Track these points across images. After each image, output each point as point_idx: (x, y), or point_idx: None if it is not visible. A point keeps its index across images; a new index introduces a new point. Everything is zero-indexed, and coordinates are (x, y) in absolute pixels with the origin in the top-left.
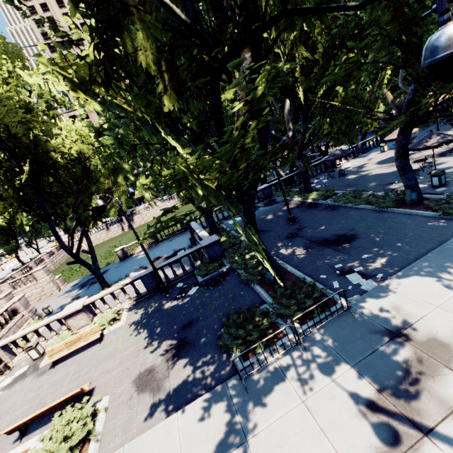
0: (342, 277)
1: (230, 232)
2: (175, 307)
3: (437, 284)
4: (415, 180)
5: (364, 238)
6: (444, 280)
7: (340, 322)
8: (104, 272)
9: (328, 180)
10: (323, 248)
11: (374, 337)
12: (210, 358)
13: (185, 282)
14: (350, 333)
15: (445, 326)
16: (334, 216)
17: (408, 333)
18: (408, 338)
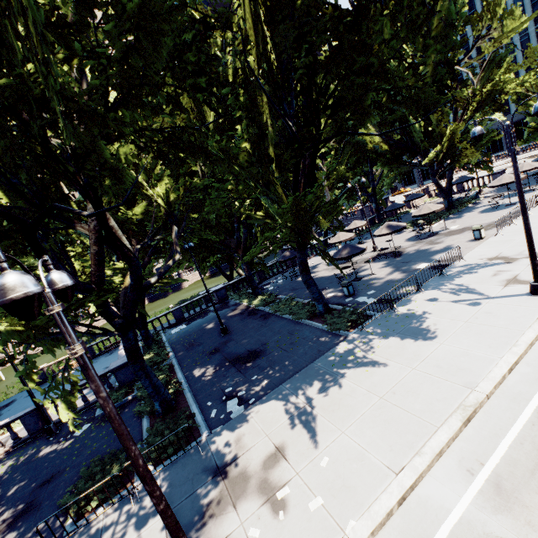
0: (224, 404)
1: (163, 346)
2: (50, 455)
3: (282, 409)
4: (319, 293)
5: (267, 354)
6: (289, 404)
7: (187, 461)
8: (7, 405)
9: (283, 280)
10: (229, 368)
11: (202, 477)
12: (45, 525)
13: (81, 418)
14: (187, 473)
15: (259, 457)
16: (261, 327)
17: (229, 468)
18: (226, 474)
